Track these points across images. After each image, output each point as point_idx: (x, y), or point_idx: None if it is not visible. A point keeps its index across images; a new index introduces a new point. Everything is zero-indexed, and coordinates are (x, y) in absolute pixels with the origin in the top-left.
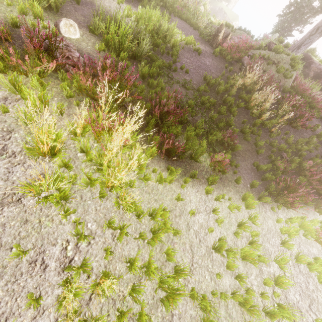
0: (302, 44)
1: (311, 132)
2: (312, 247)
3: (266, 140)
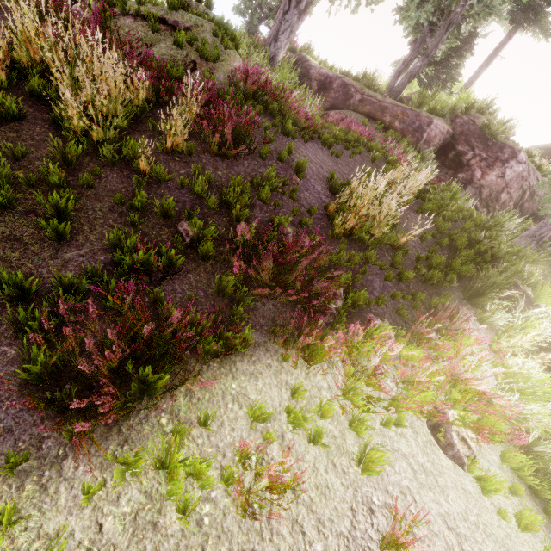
0: (279, 32)
1: (281, 165)
2: (218, 544)
3: (116, 195)
